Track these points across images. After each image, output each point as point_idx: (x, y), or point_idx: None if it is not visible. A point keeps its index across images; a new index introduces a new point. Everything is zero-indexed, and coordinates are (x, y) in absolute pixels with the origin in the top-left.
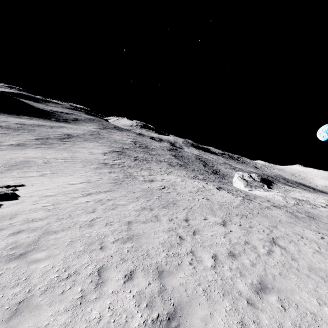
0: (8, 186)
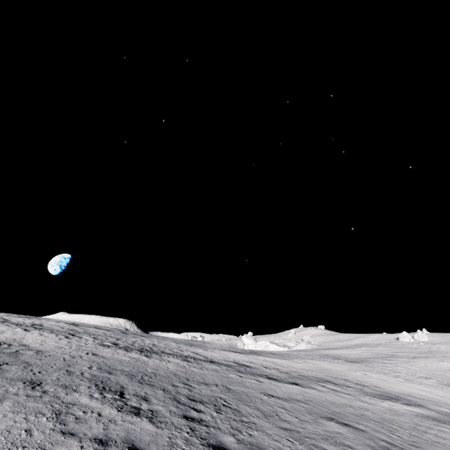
0: None
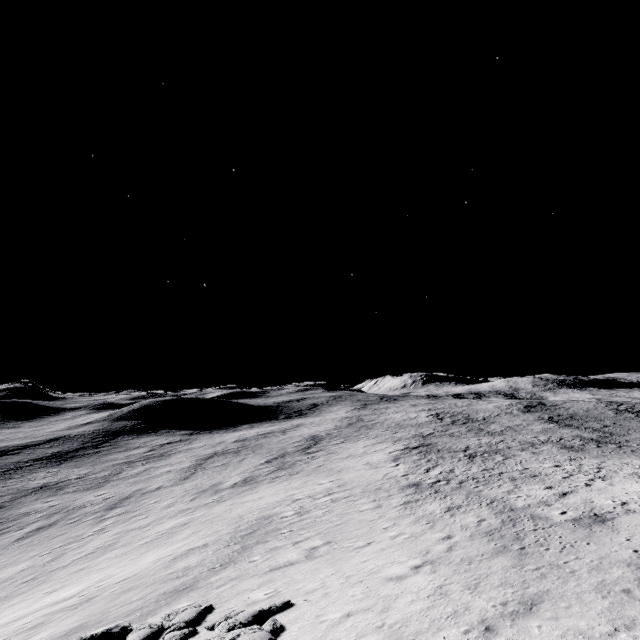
0: (259, 616)
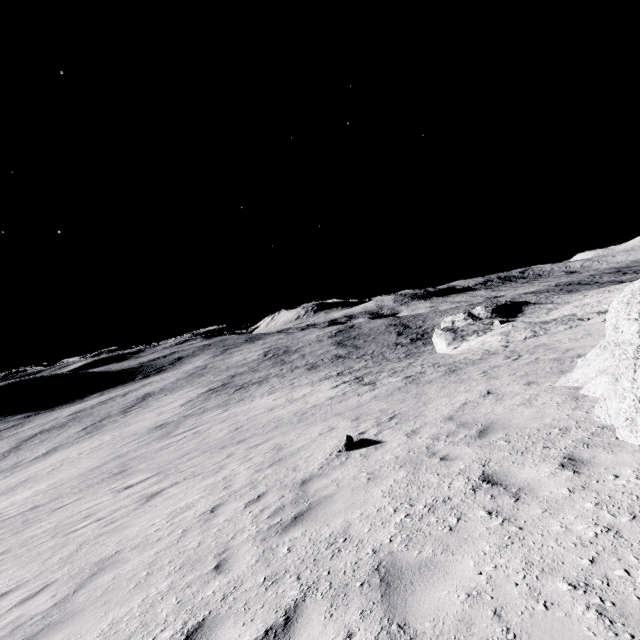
0: None
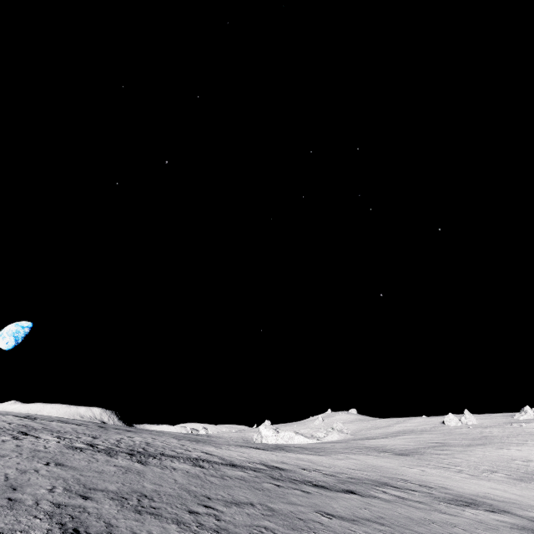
0: None
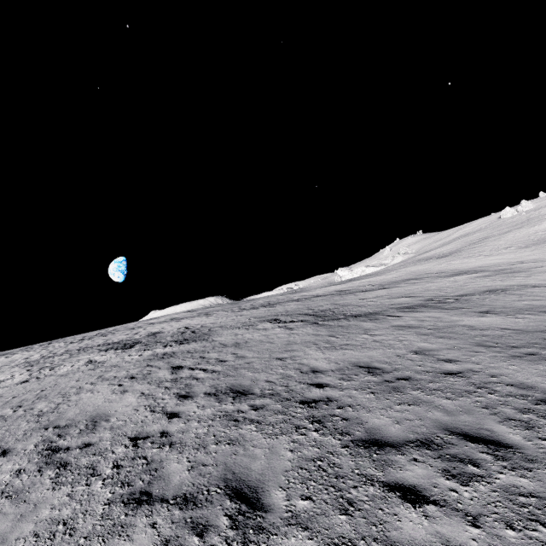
0: None
